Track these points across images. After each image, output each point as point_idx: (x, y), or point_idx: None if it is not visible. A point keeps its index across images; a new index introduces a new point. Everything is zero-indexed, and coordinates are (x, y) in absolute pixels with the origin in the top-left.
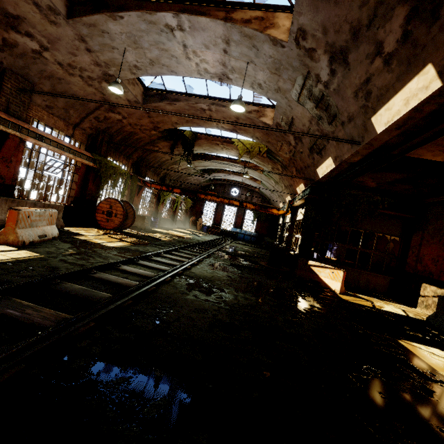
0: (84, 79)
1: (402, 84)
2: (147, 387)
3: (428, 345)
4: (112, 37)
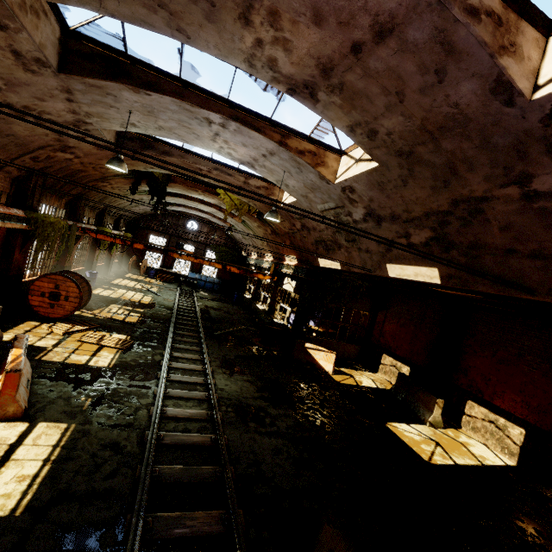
0: (39, 120)
1: (416, 264)
2: (316, 547)
3: (399, 422)
4: (118, 99)
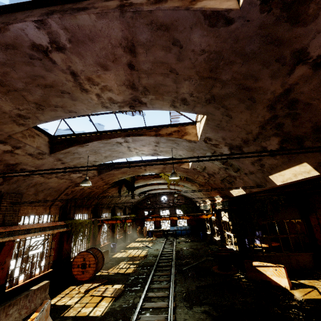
0: (58, 177)
1: (287, 166)
2: None
3: None
4: (79, 153)
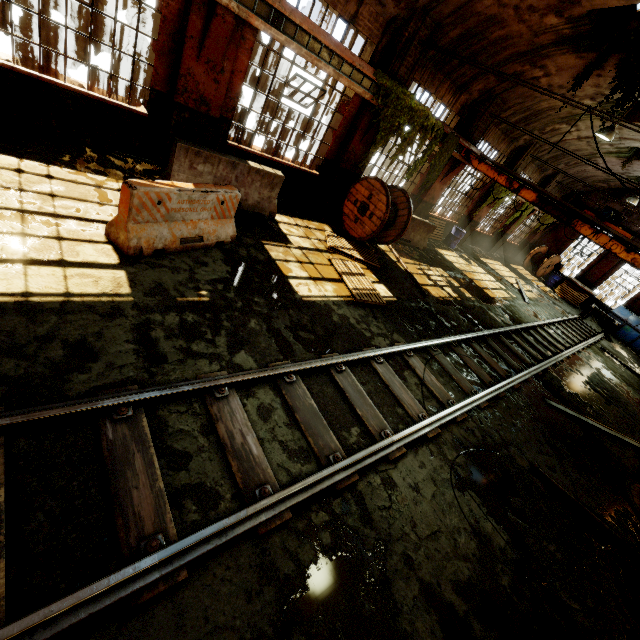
0: None
1: None
2: None
3: None
4: None
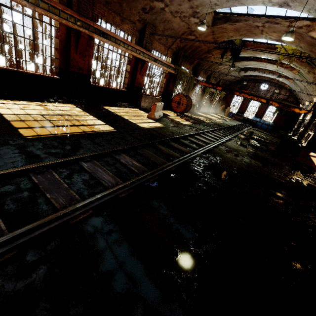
0: (181, 18)
1: None
2: (220, 175)
3: None
4: None
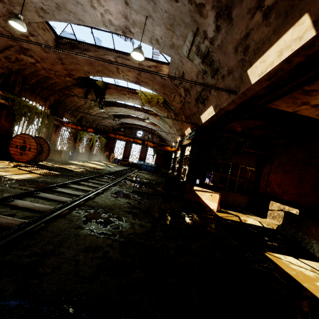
0: None
1: (277, 37)
2: None
3: (285, 254)
4: None
